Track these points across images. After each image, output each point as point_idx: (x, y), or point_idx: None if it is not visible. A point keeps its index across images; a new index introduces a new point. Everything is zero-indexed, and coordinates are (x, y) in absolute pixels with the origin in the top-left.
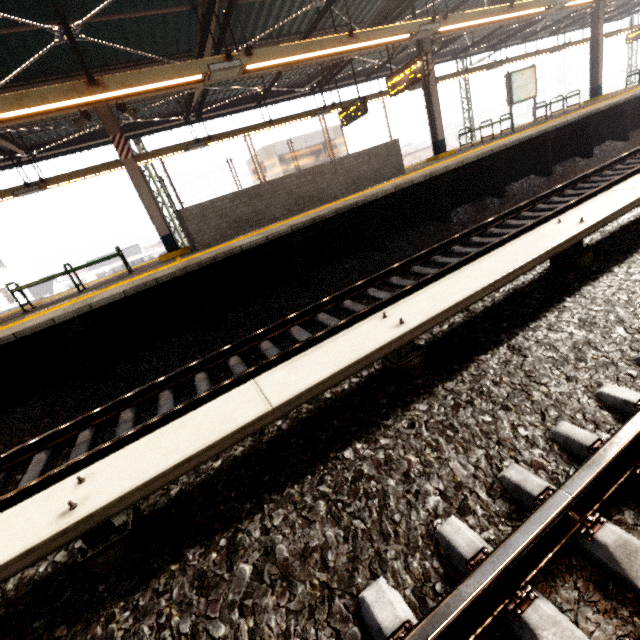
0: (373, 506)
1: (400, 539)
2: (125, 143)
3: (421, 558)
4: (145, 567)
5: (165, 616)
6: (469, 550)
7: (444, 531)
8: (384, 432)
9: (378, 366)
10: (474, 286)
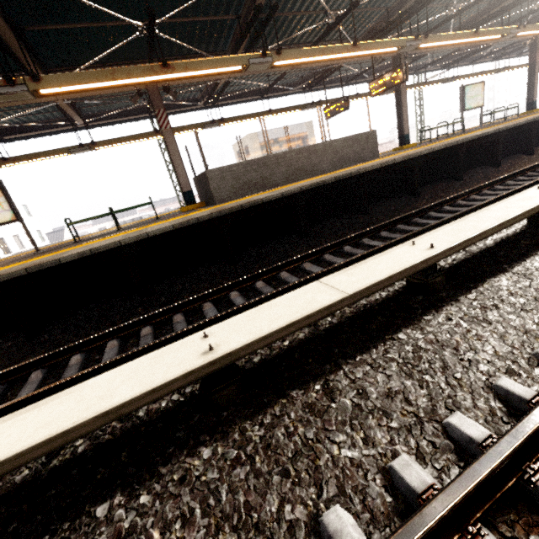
0: (436, 368)
1: (464, 389)
2: (166, 117)
3: (485, 401)
4: (257, 402)
5: (292, 427)
6: (527, 394)
7: (500, 384)
8: (427, 323)
9: (400, 285)
10: (484, 226)
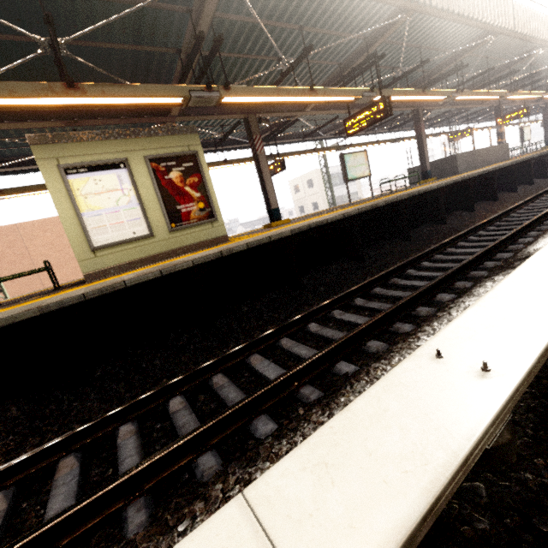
0: None
1: None
2: (423, 126)
3: None
4: None
5: None
6: None
7: None
8: None
9: None
10: None
